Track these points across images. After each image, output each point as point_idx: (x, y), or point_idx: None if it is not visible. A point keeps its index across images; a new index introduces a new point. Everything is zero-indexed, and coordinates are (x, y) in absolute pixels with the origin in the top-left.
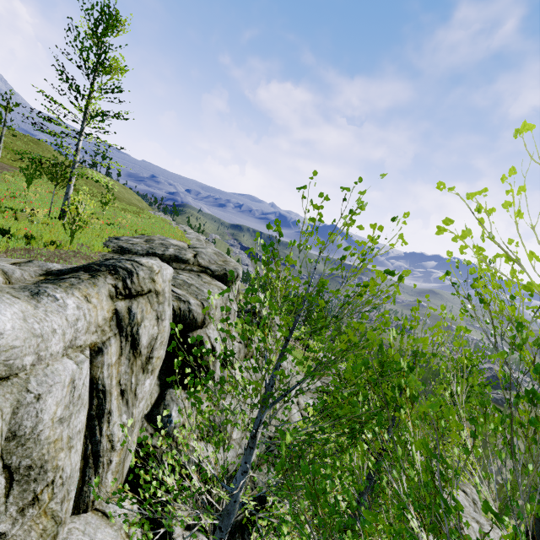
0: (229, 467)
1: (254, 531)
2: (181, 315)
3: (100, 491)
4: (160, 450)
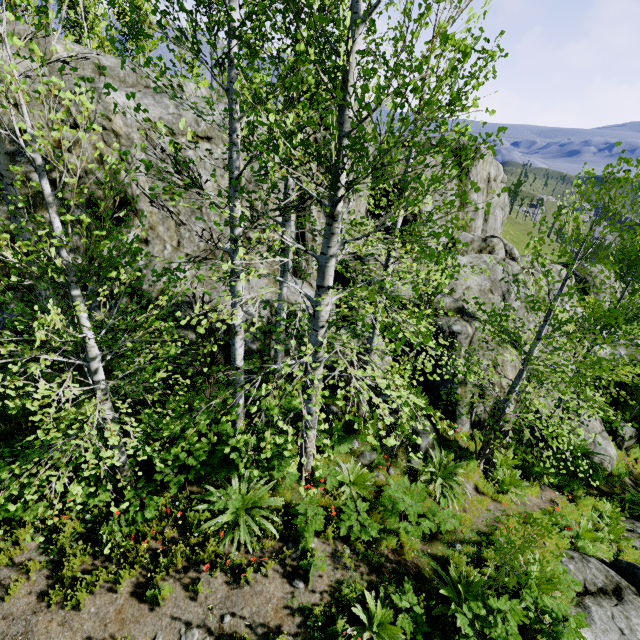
0: (410, 299)
1: (428, 357)
2: (384, 168)
3: (309, 270)
4: (353, 268)
